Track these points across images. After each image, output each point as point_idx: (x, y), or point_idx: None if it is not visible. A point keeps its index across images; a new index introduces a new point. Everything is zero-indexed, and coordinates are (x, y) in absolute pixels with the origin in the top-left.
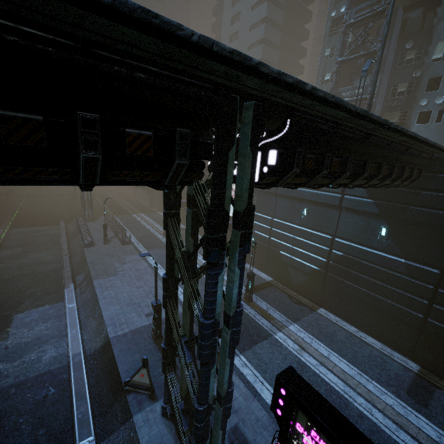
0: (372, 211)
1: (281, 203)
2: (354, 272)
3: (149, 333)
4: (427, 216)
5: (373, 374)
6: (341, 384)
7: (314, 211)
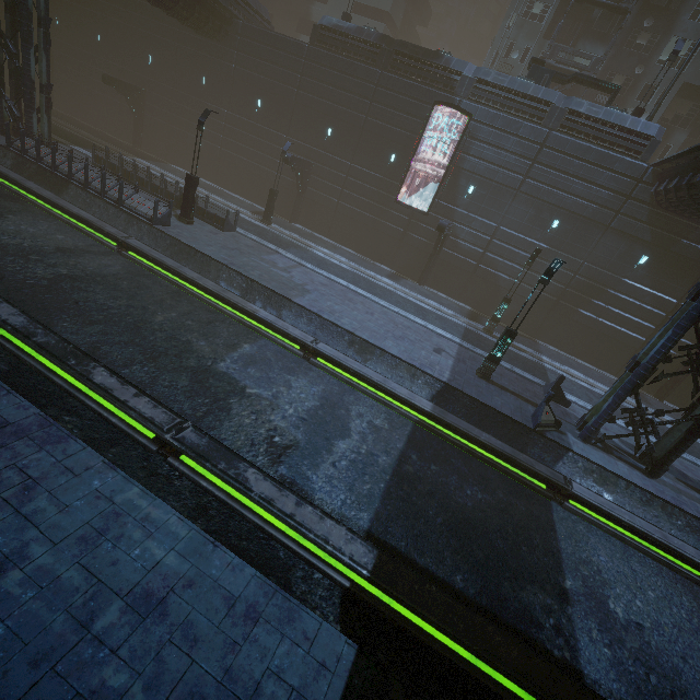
0: (644, 238)
1: (520, 207)
2: (594, 301)
3: (470, 373)
4: (693, 251)
5: None
6: None
7: (569, 226)
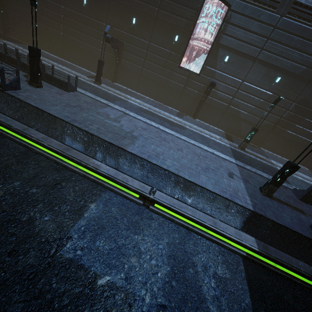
0: None
1: (257, 69)
2: (296, 125)
3: (257, 192)
4: None
5: (311, 176)
6: None
7: (286, 81)
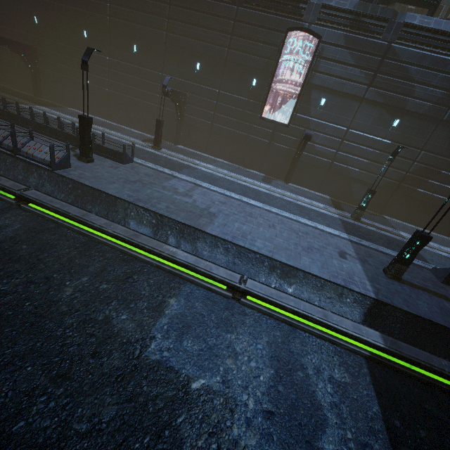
0: None
1: (365, 111)
2: (430, 181)
3: (380, 275)
4: None
5: None
6: None
7: (408, 123)
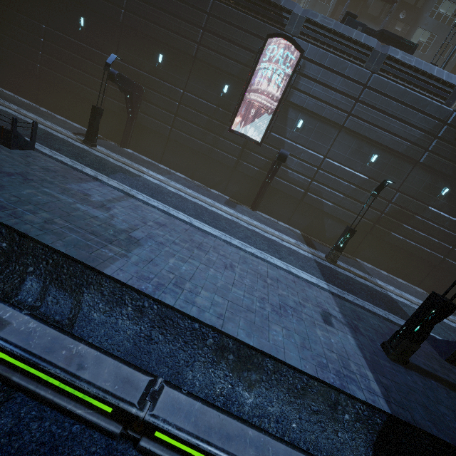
0: (447, 172)
1: (343, 141)
2: (404, 225)
3: (380, 355)
4: None
5: None
6: (450, 322)
7: (385, 160)
